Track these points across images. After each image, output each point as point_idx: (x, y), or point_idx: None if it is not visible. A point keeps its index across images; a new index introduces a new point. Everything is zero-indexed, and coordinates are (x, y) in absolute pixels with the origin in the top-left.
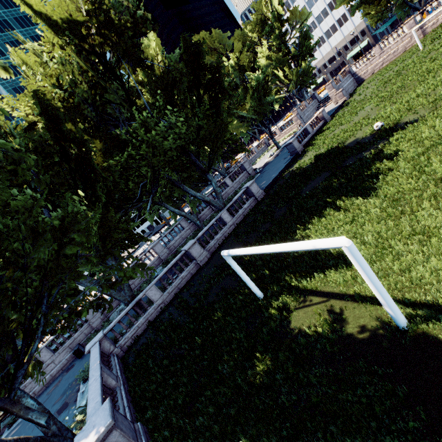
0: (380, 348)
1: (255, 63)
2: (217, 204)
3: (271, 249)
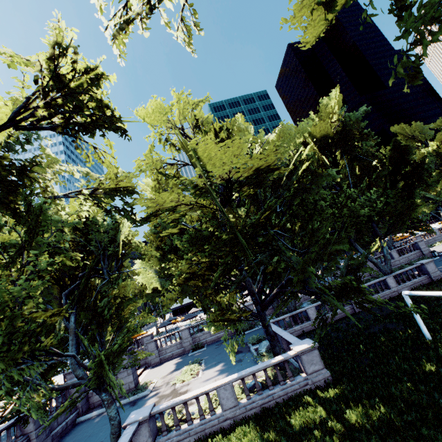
0: None
1: None
2: (384, 268)
3: None
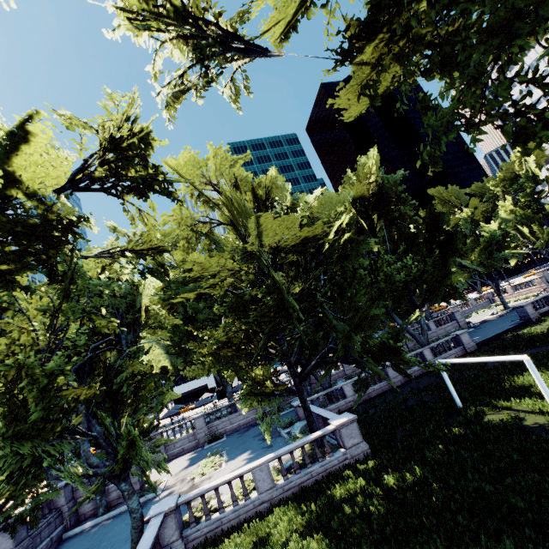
0: (543, 429)
1: (493, 214)
2: (421, 339)
3: (479, 359)
